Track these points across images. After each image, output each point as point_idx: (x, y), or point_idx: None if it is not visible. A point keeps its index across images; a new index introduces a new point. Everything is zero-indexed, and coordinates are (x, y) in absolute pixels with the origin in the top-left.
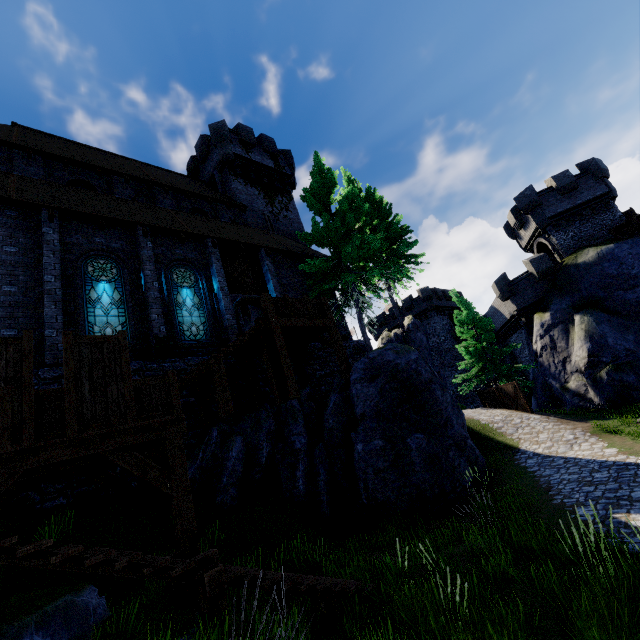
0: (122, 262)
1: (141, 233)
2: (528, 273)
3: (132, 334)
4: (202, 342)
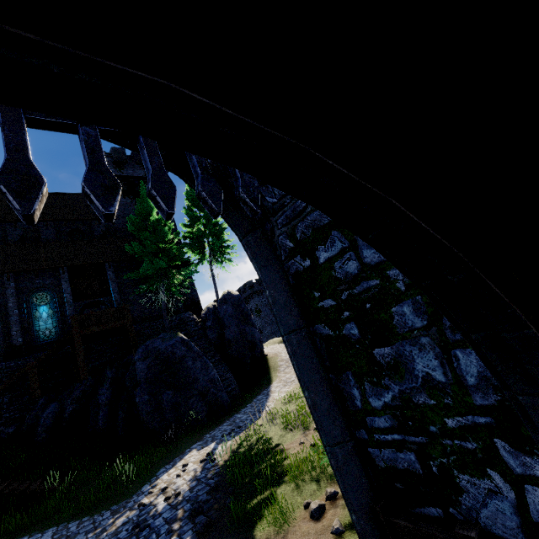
0: None
1: (6, 278)
2: None
3: (1, 345)
4: (51, 341)
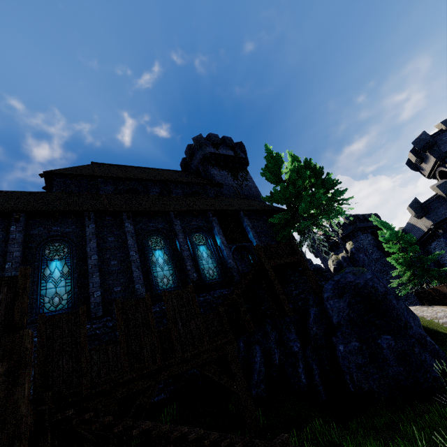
0: (165, 236)
1: (173, 216)
2: (437, 195)
3: (178, 280)
4: (217, 280)
